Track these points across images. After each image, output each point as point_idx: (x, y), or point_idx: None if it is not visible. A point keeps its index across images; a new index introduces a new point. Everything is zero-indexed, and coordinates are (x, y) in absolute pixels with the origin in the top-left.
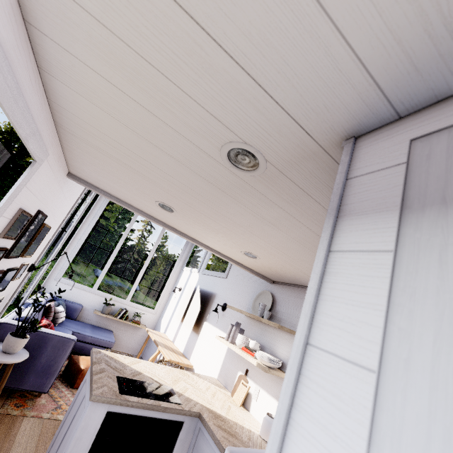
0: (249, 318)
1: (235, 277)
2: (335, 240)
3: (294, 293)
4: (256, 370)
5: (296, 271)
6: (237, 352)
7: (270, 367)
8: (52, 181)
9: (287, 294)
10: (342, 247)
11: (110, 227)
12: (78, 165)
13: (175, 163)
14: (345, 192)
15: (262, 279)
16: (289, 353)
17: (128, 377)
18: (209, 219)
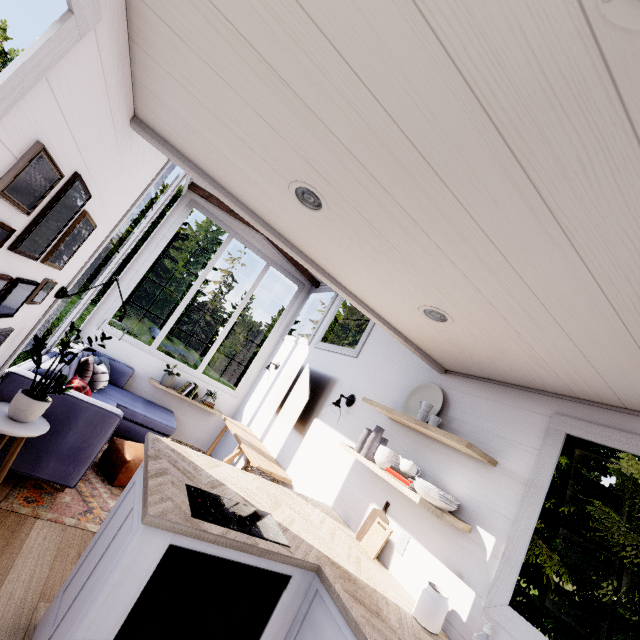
0: (395, 422)
1: (372, 358)
2: None
3: (486, 393)
4: (405, 507)
5: (519, 353)
6: (380, 474)
7: (439, 508)
8: (103, 114)
9: (471, 393)
10: None
11: (176, 272)
12: (154, 89)
13: (404, 21)
14: None
15: (424, 366)
16: (471, 490)
17: (204, 489)
18: (395, 226)
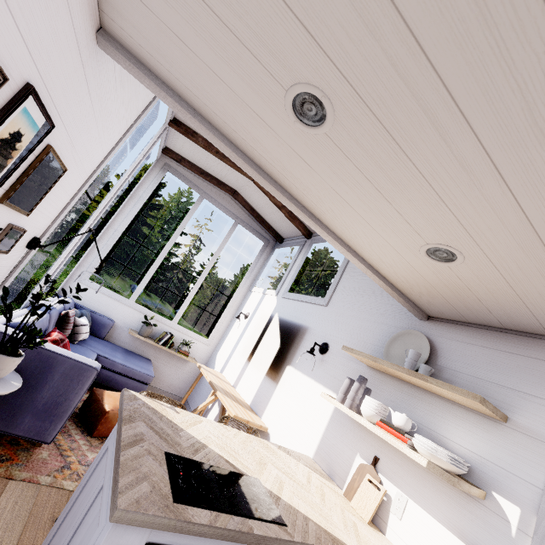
0: (376, 371)
1: (343, 306)
2: None
3: (480, 340)
4: (397, 463)
5: (544, 295)
6: (372, 429)
7: (446, 471)
8: (56, 3)
9: (462, 340)
10: None
11: (153, 237)
12: None
13: None
14: None
15: (402, 312)
16: (478, 448)
17: (185, 455)
18: (429, 131)
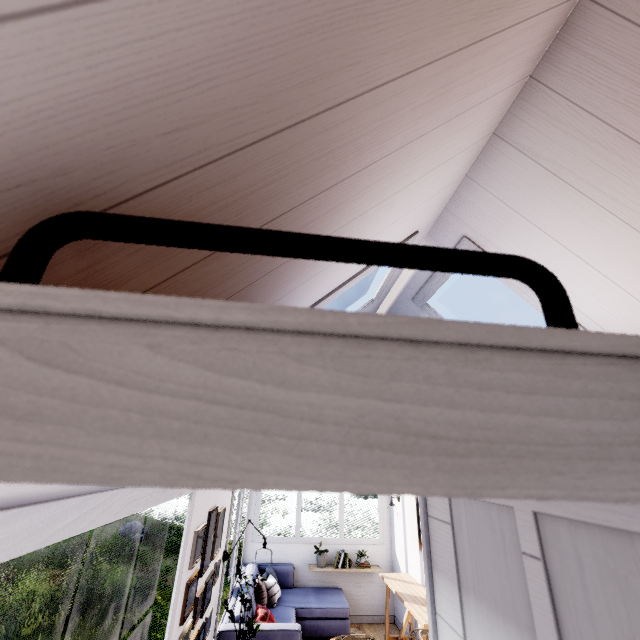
0: None
1: None
2: (436, 598)
3: None
4: None
5: None
6: None
7: None
8: None
9: None
10: (440, 611)
11: None
12: None
13: None
14: (429, 532)
15: None
16: None
17: None
18: None
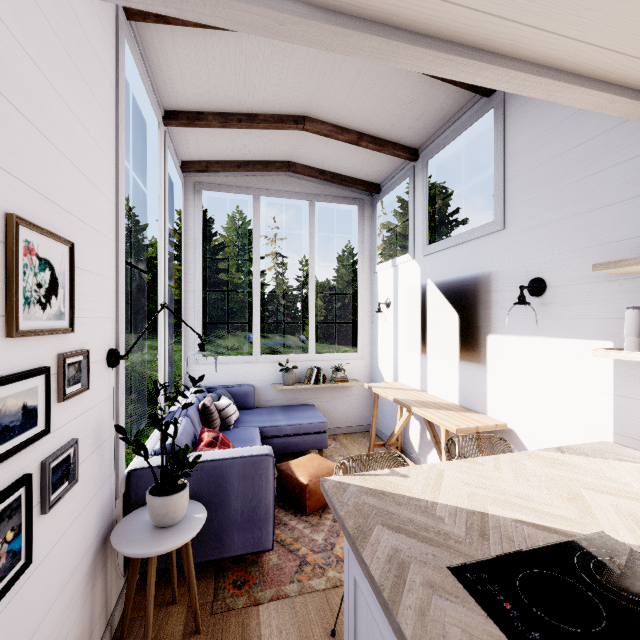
0: None
1: (536, 212)
2: None
3: None
4: None
5: None
6: None
7: None
8: None
9: None
10: None
11: (235, 280)
12: None
13: None
14: None
15: None
16: None
17: (478, 555)
18: None
